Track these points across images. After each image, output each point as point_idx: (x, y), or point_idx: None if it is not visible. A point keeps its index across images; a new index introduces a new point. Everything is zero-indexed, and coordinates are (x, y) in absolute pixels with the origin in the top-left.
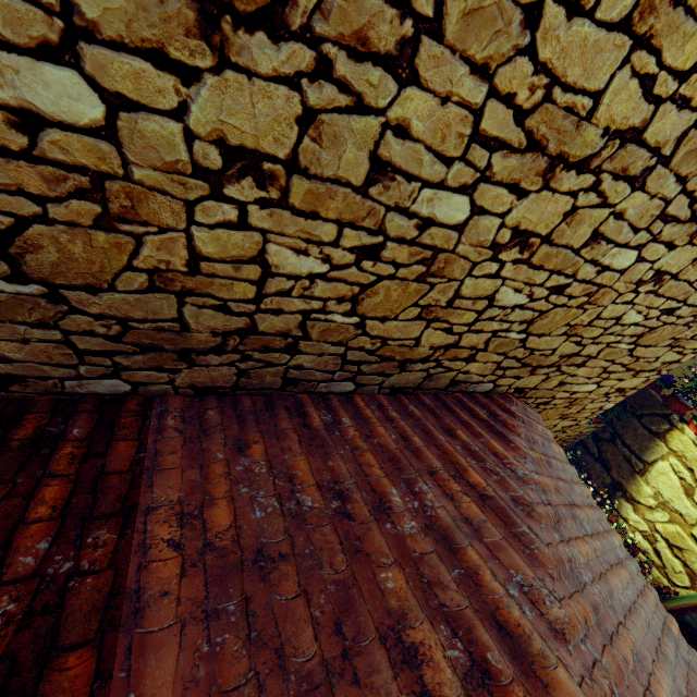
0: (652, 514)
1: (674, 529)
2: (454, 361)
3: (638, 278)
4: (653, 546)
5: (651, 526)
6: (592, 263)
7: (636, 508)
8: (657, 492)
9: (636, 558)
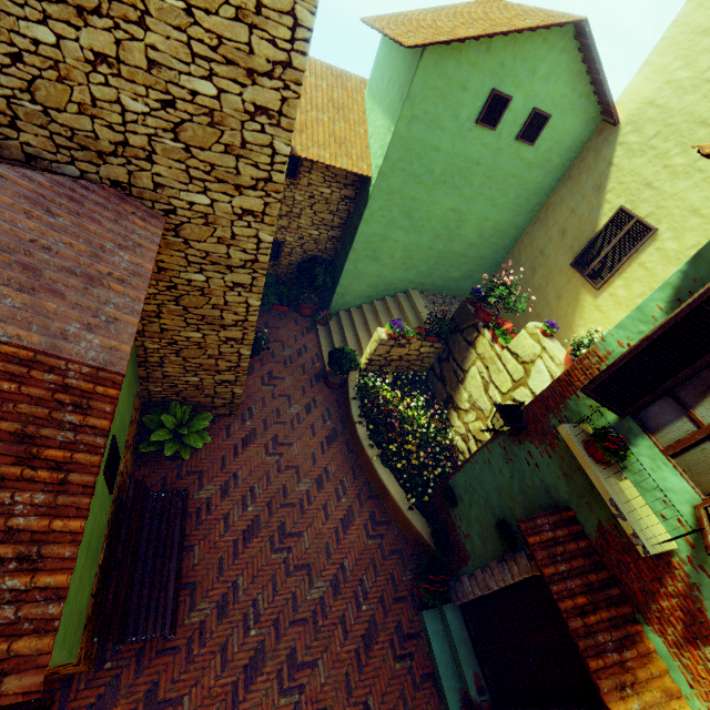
0: (467, 416)
1: (478, 425)
2: (2, 127)
3: (84, 57)
4: (468, 445)
5: (467, 428)
6: (18, 34)
7: (459, 414)
8: (470, 396)
9: (447, 453)
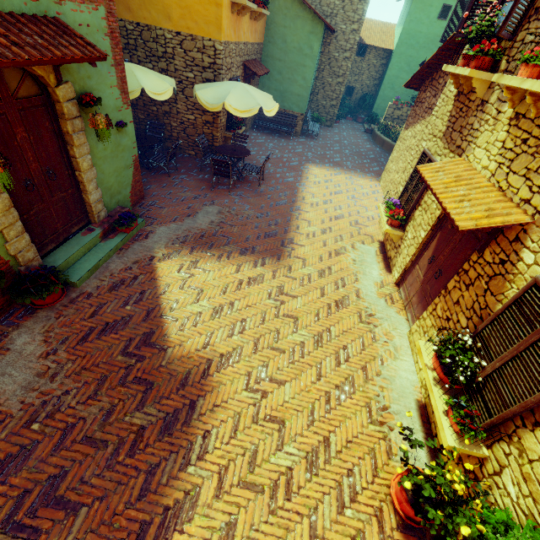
0: None
1: None
2: None
3: None
4: None
5: None
6: None
7: None
8: None
9: None
